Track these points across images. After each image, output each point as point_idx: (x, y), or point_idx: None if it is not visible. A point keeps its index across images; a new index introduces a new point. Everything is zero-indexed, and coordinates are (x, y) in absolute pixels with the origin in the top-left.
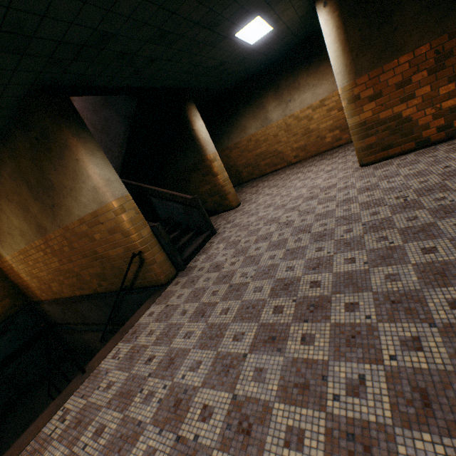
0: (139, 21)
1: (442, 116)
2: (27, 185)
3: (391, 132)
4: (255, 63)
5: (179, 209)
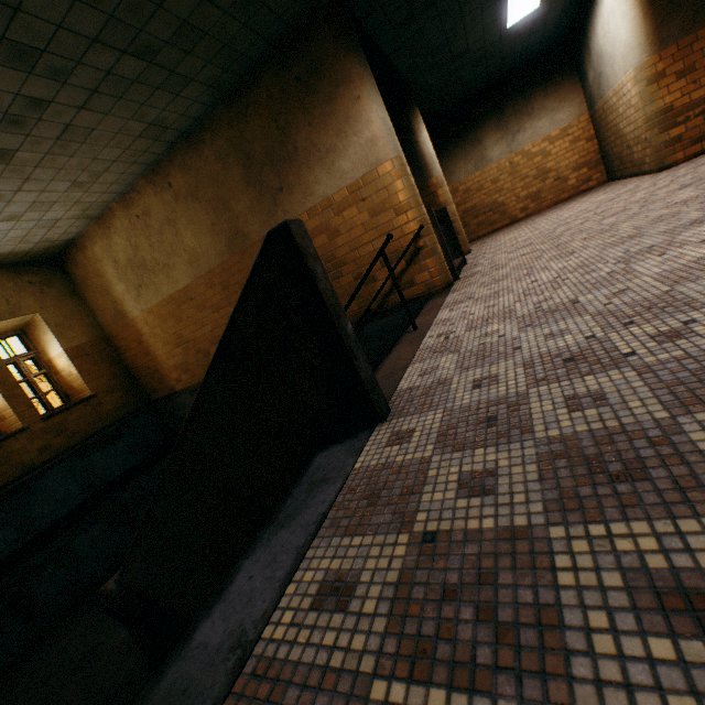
0: None
1: None
2: (244, 163)
3: None
4: (484, 74)
5: None
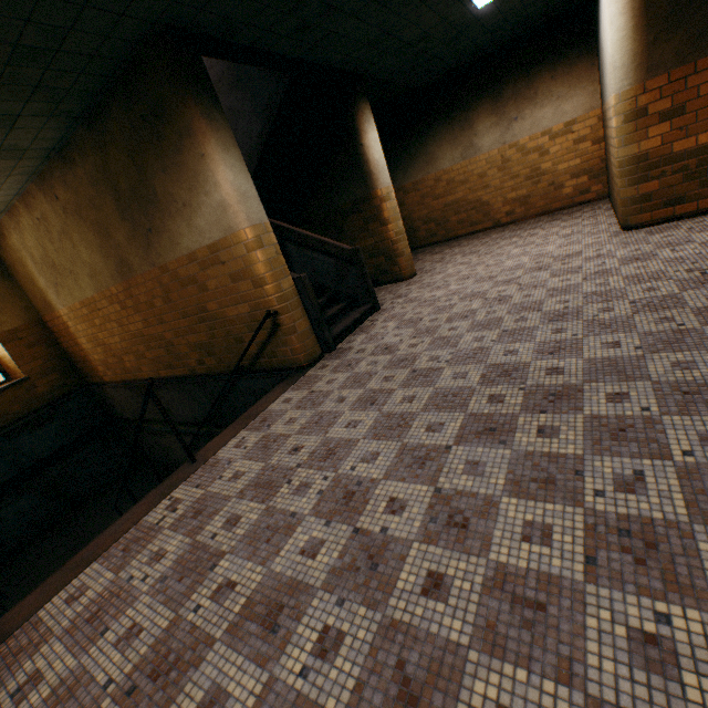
0: None
1: None
2: (114, 195)
3: (687, 176)
4: (472, 47)
5: (328, 266)
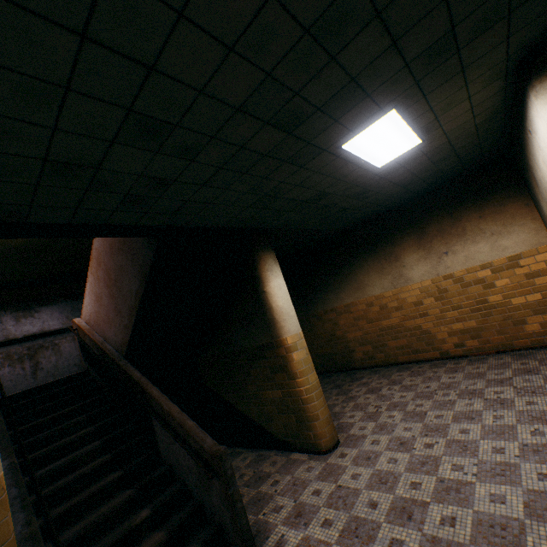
0: (37, 78)
1: None
2: None
3: None
4: (385, 197)
5: (190, 461)
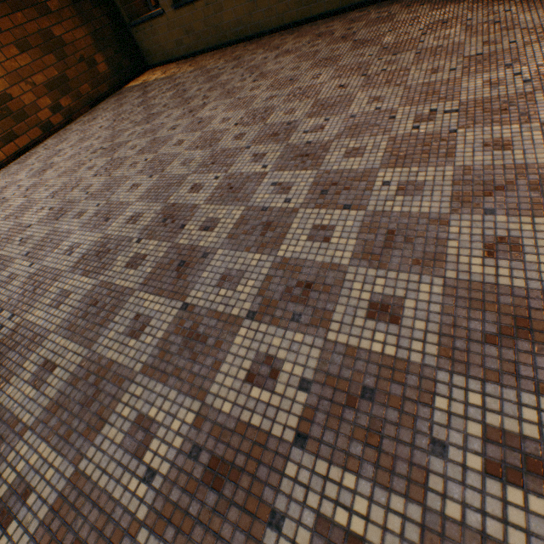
0: None
1: (45, 94)
2: None
3: None
4: None
5: None
